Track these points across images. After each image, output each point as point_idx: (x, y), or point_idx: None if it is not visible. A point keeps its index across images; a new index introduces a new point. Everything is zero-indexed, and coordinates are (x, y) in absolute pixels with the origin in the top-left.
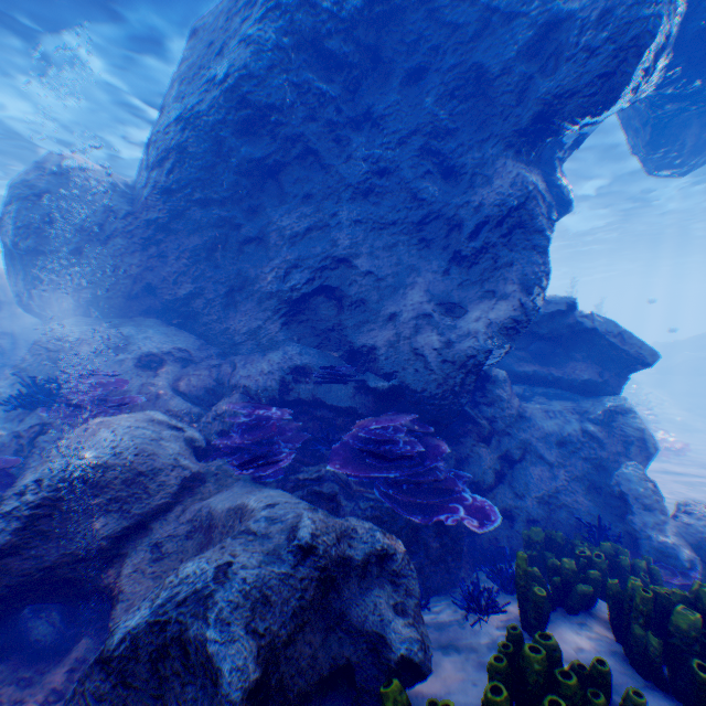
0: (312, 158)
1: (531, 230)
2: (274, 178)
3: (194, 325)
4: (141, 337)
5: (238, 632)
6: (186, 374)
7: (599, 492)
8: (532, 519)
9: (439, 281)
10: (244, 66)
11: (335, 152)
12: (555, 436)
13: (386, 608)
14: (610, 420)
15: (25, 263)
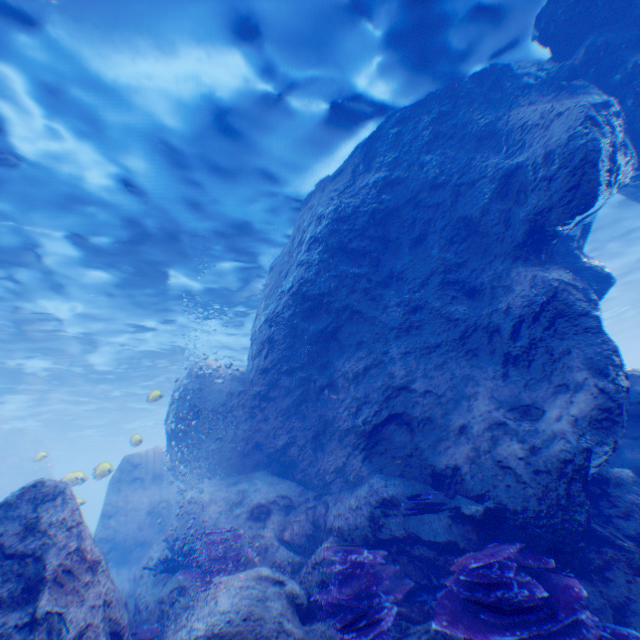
0: (357, 316)
1: (572, 315)
2: (333, 337)
3: (291, 470)
4: (252, 488)
5: None
6: (288, 521)
7: None
8: None
9: (499, 384)
10: (301, 278)
11: (374, 307)
12: None
13: None
14: None
15: (178, 441)
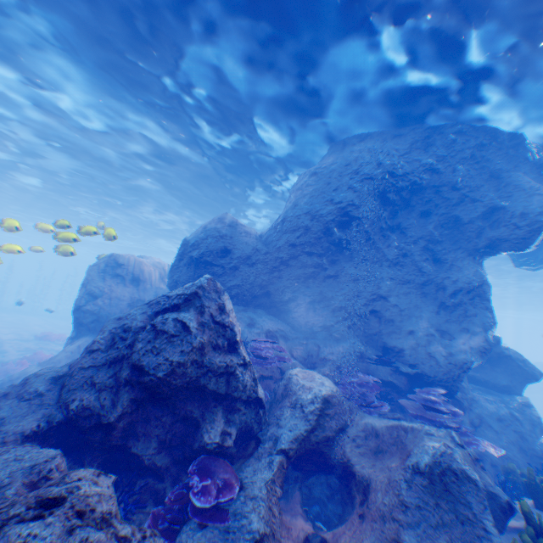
0: (370, 242)
1: (483, 298)
2: (347, 248)
3: (285, 317)
4: (260, 319)
5: (469, 466)
6: (291, 346)
7: (525, 453)
8: (493, 463)
9: (433, 316)
10: (350, 199)
11: (382, 242)
12: (495, 415)
13: (488, 479)
14: (523, 410)
15: (197, 266)
